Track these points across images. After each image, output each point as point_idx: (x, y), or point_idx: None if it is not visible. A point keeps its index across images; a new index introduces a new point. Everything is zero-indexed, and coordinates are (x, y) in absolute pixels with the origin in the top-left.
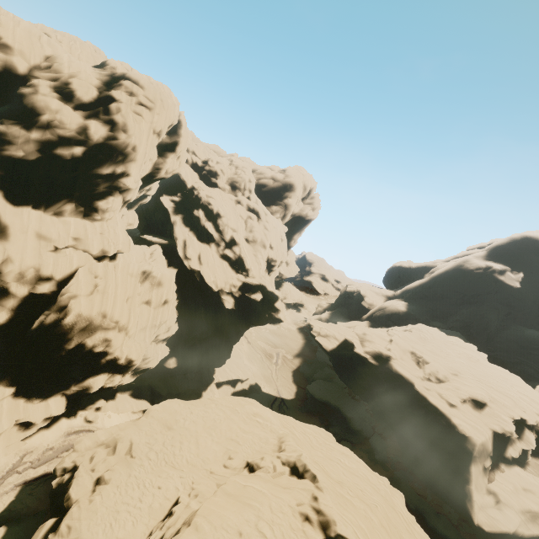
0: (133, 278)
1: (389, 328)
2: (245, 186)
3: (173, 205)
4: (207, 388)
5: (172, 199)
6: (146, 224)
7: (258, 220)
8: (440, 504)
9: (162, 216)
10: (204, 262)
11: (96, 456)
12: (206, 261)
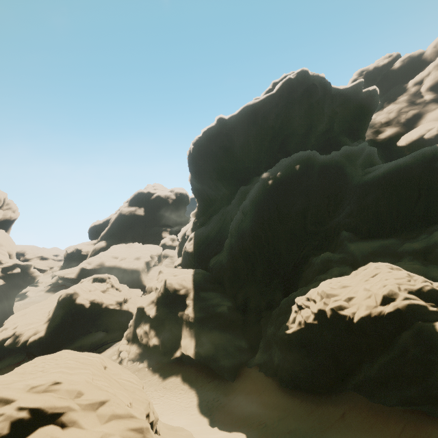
0: None
1: None
2: None
3: None
4: None
5: None
6: None
7: None
8: None
9: None
10: None
11: (1, 333)
12: None
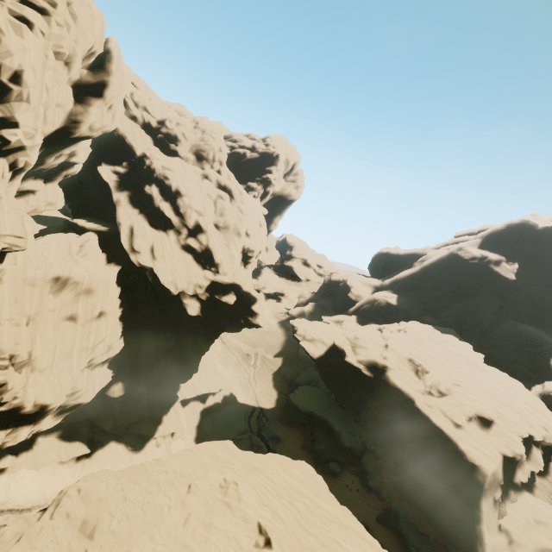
0: (37, 289)
1: (380, 326)
2: (214, 156)
3: (115, 179)
4: (169, 410)
5: (114, 169)
6: (79, 203)
7: (230, 200)
8: (444, 545)
9: (102, 192)
10: (158, 256)
11: None
12: (162, 254)
